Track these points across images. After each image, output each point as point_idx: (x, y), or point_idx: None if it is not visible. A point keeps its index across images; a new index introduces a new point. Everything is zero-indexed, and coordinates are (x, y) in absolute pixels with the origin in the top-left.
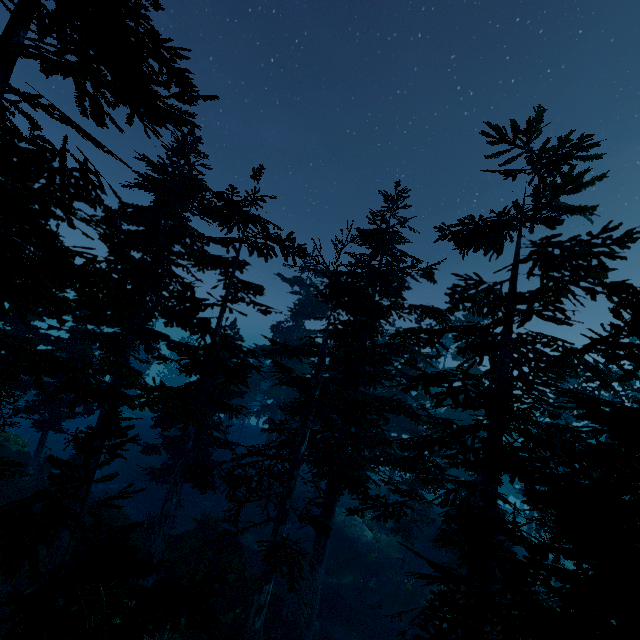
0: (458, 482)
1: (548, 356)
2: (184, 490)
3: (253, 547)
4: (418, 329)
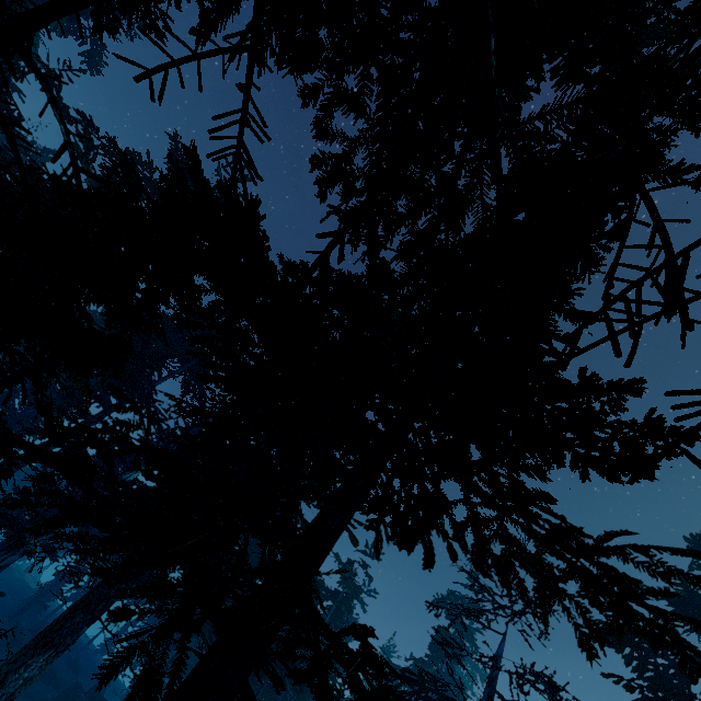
0: None
1: None
2: None
3: None
4: None
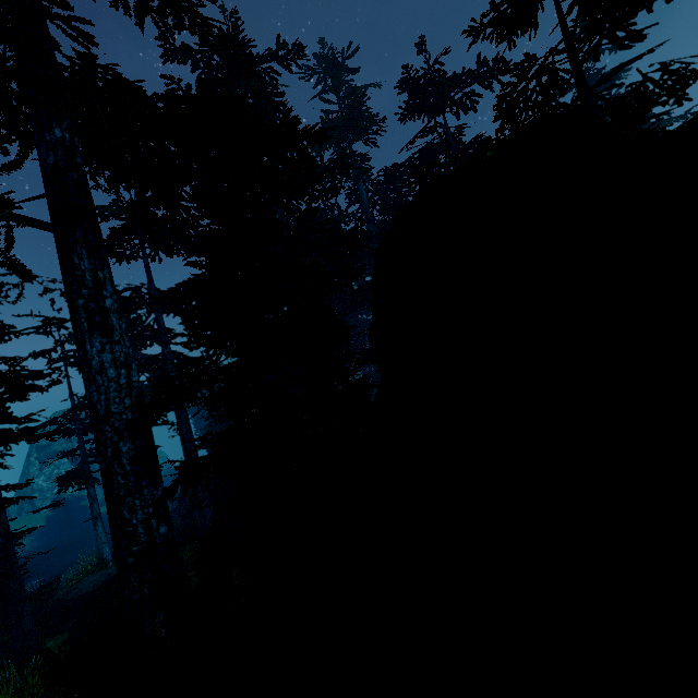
0: None
1: None
2: None
3: None
4: None
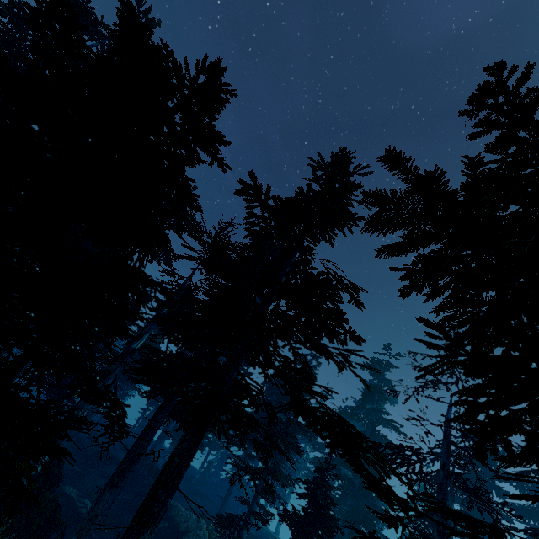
0: (235, 382)
1: (316, 276)
2: (63, 446)
3: (84, 514)
4: (220, 237)
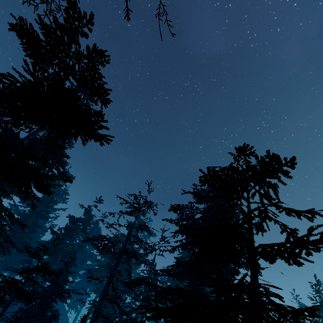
0: None
1: None
2: None
3: None
4: None
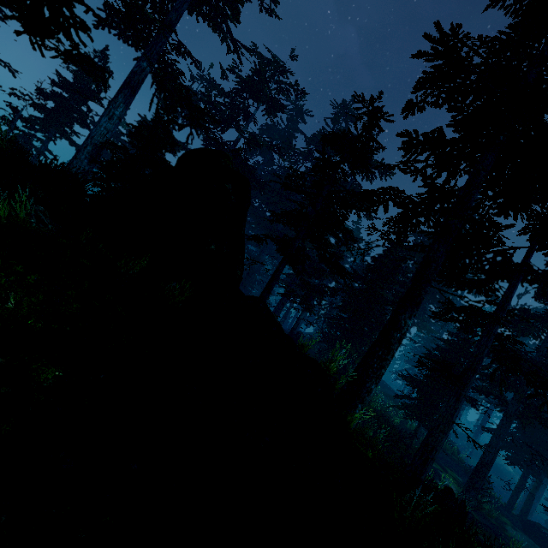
0: None
1: None
2: None
3: None
4: None
